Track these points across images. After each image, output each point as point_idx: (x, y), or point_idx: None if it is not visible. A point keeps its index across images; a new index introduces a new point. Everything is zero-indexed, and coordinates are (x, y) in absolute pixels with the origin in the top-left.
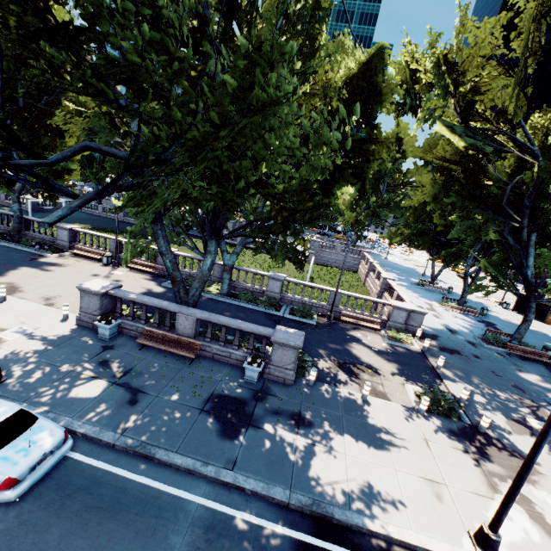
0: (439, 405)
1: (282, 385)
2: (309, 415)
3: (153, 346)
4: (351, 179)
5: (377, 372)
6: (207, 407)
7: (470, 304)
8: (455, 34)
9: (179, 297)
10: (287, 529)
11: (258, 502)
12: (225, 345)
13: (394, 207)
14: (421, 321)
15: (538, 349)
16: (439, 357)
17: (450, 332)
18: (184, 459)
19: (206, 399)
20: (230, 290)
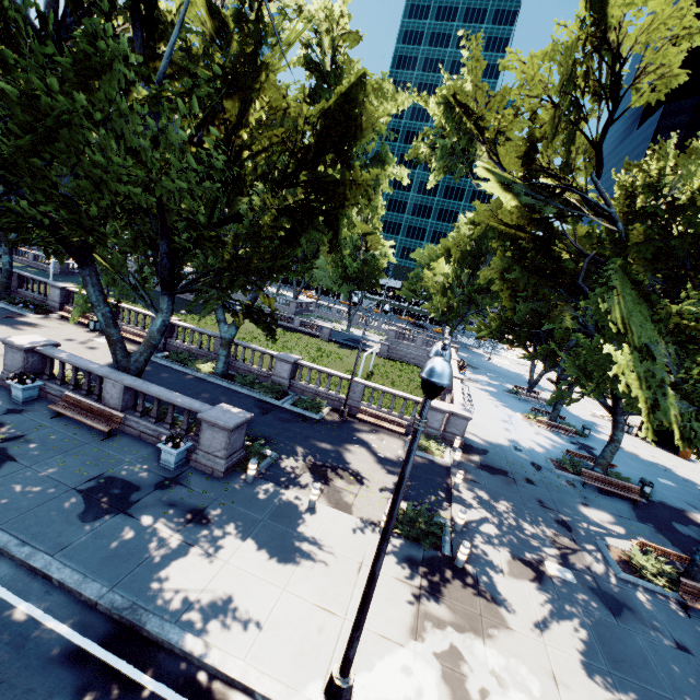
0: (417, 528)
1: (208, 476)
2: (215, 513)
3: (66, 414)
4: (320, 228)
5: (361, 480)
6: (82, 486)
7: (575, 422)
8: (469, 64)
9: (116, 360)
10: (72, 632)
11: (61, 596)
12: (158, 423)
13: (497, 294)
14: (464, 428)
15: (633, 483)
16: (457, 472)
17: (513, 450)
18: (1, 535)
19: (90, 477)
20: (227, 370)
